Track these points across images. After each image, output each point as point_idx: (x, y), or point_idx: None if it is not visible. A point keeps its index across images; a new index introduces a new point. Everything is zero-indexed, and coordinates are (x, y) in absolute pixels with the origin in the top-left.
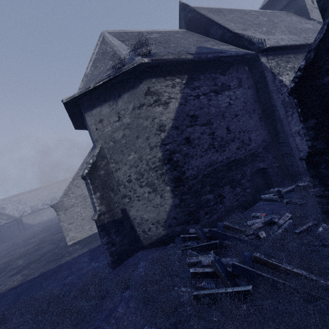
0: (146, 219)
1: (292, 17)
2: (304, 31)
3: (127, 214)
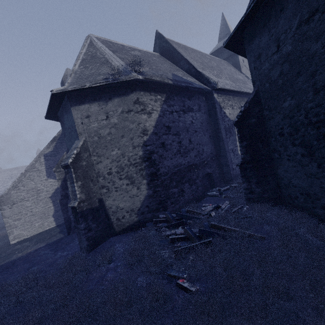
0: (122, 207)
1: (231, 68)
2: (238, 80)
3: (103, 203)
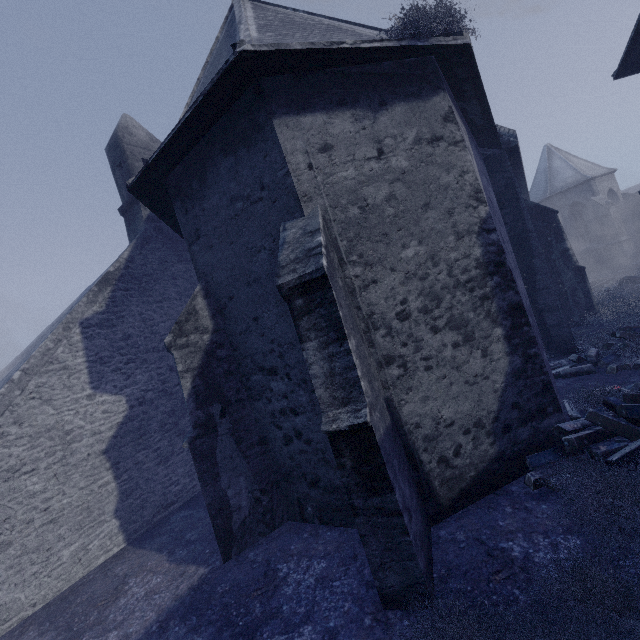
0: (449, 420)
1: None
2: None
3: (394, 414)
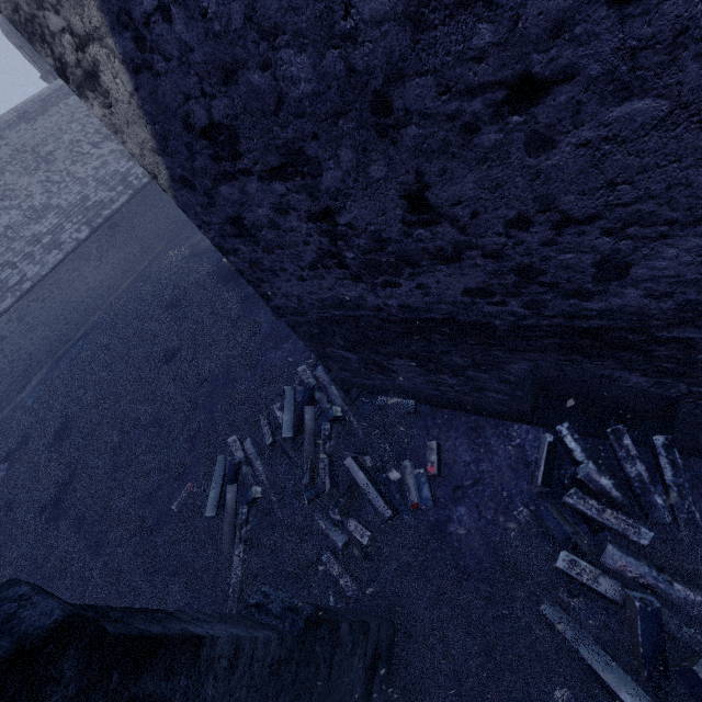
0: None
1: None
2: None
3: None
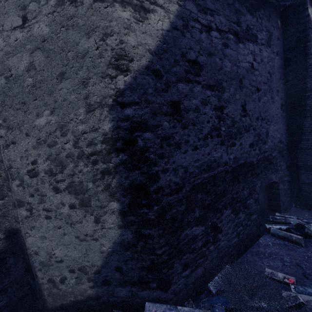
0: (59, 258)
1: None
2: None
3: (21, 240)
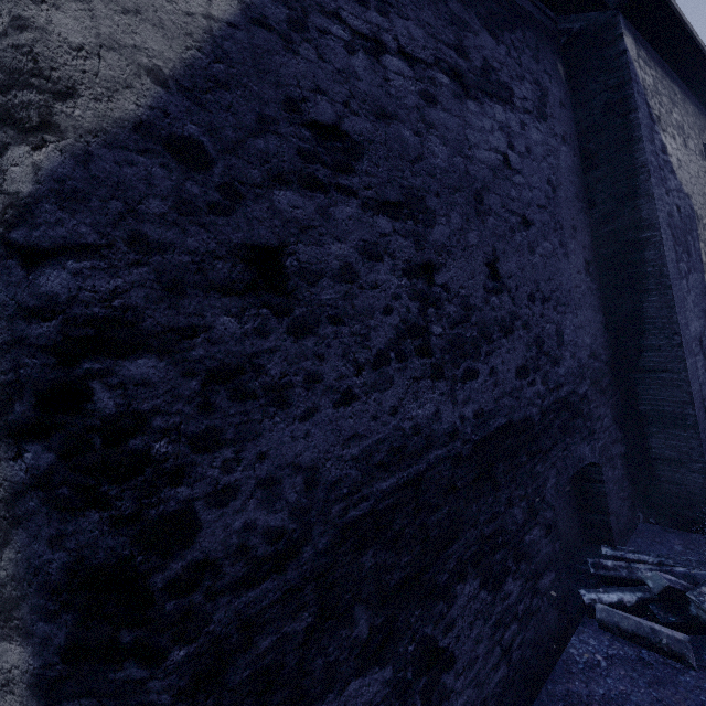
0: None
1: None
2: None
3: None
